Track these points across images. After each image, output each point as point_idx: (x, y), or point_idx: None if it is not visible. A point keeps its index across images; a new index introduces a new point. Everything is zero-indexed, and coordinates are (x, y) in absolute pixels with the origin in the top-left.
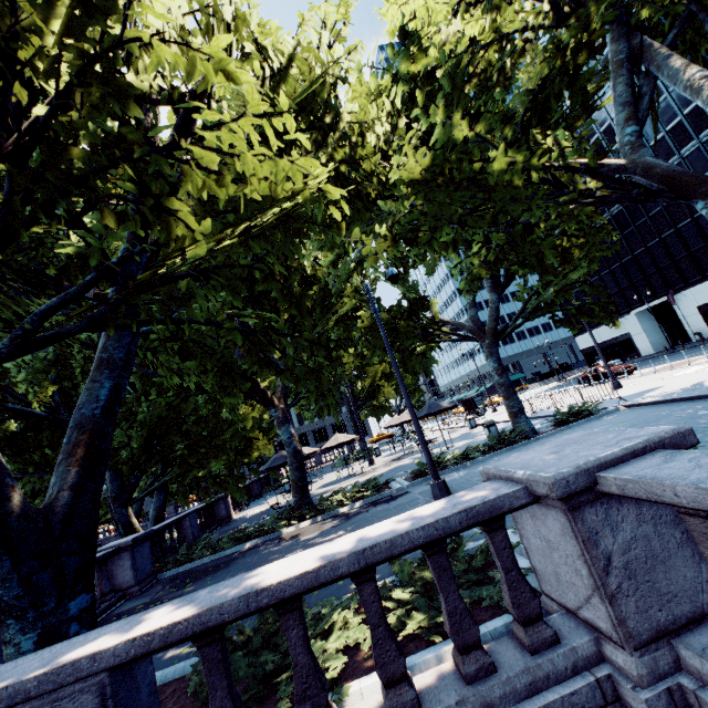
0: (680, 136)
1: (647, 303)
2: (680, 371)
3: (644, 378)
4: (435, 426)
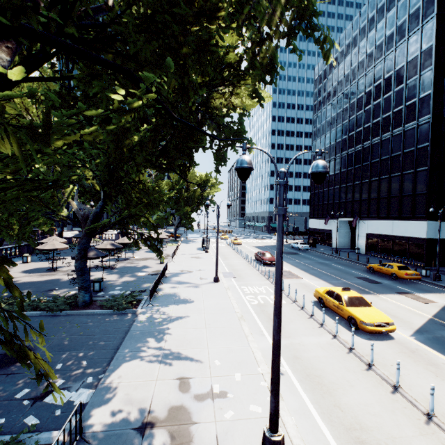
0: (410, 113)
1: (337, 219)
2: (258, 285)
3: (250, 278)
4: (190, 243)
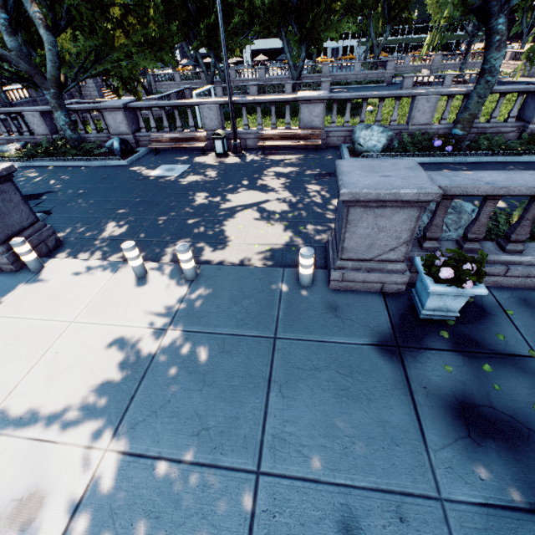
0: None
1: None
2: None
3: None
4: None
